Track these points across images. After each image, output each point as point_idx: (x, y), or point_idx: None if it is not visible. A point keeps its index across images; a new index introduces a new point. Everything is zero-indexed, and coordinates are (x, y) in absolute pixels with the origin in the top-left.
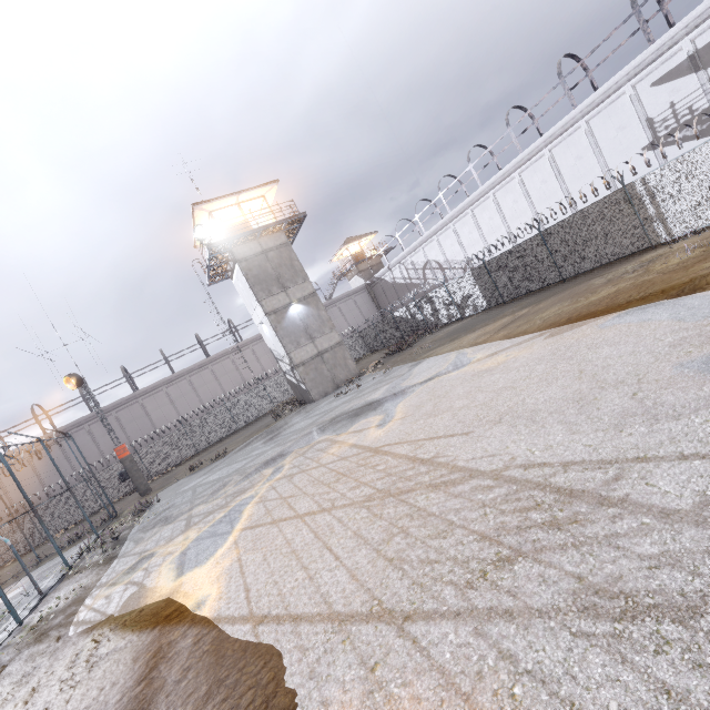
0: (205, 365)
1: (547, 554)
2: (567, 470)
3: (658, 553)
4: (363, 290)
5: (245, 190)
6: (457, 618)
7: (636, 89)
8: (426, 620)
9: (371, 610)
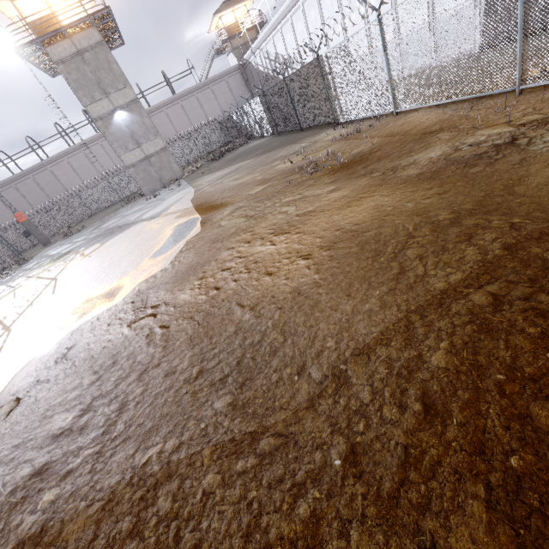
0: (95, 141)
1: None
2: None
3: None
4: (236, 71)
5: None
6: None
7: None
8: None
9: None
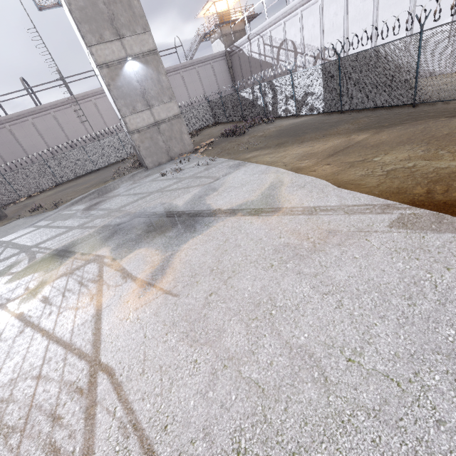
0: (68, 103)
1: None
2: None
3: None
4: (222, 57)
5: None
6: None
7: None
8: None
9: None
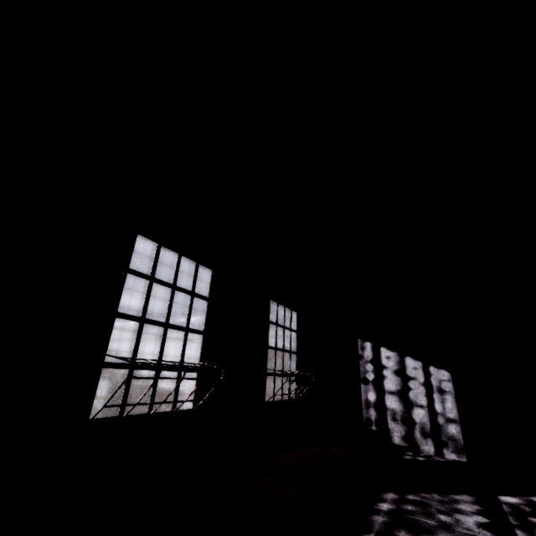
0: None
1: None
2: None
3: None
4: None
5: None
6: None
7: None
8: None
9: None
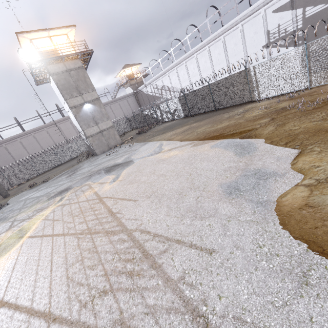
0: (43, 128)
1: (119, 293)
2: (153, 239)
3: (152, 304)
4: (132, 95)
5: (53, 28)
6: (70, 326)
7: (266, 12)
8: (59, 324)
9: (44, 310)
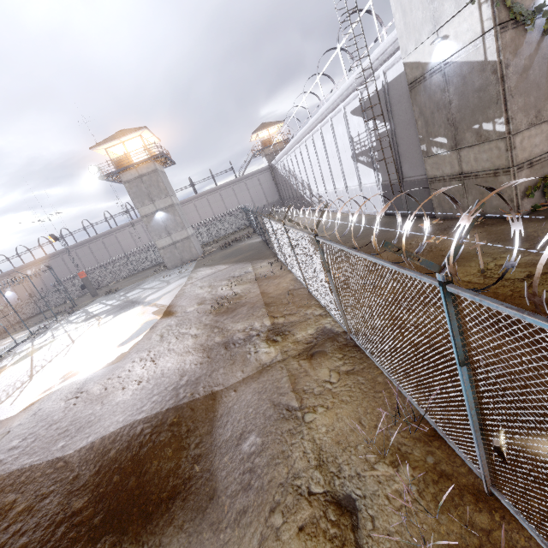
0: None
1: None
2: (22, 388)
3: None
4: (266, 170)
5: (123, 136)
6: None
7: (346, 110)
8: None
9: None
